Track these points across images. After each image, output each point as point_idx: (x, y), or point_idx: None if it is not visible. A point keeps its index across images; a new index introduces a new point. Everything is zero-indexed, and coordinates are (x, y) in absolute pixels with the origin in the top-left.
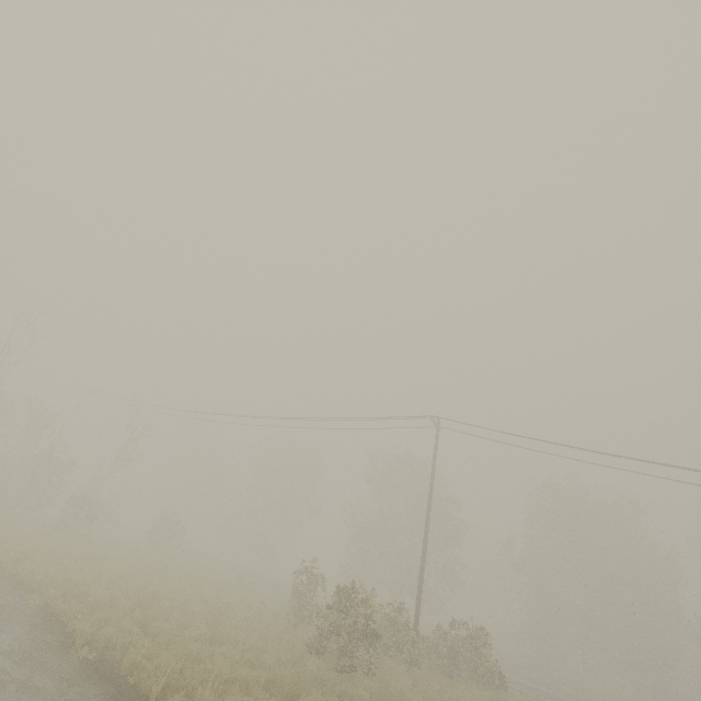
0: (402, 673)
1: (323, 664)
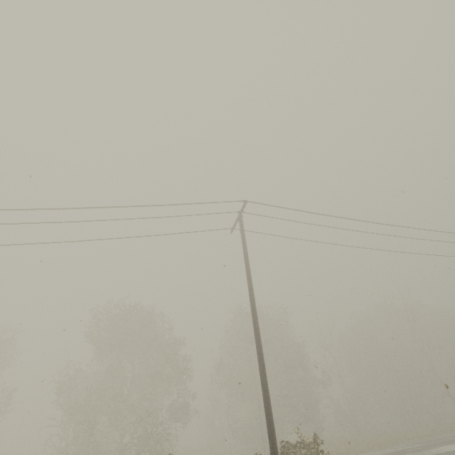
0: None
1: None
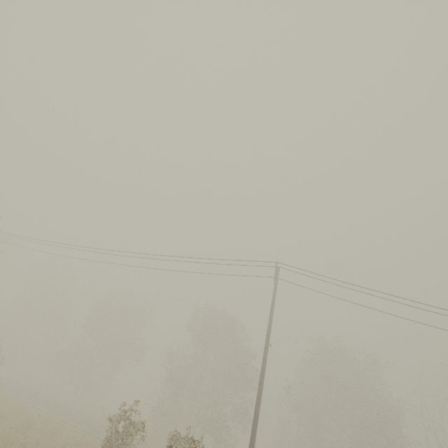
0: None
1: None
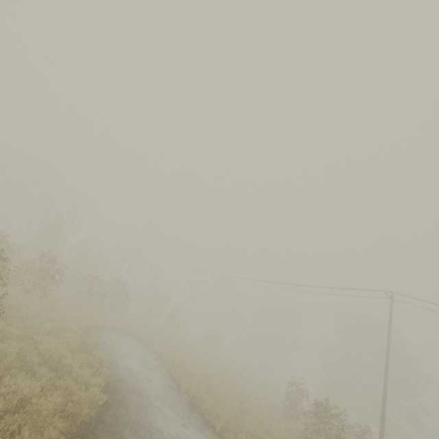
0: None
1: None
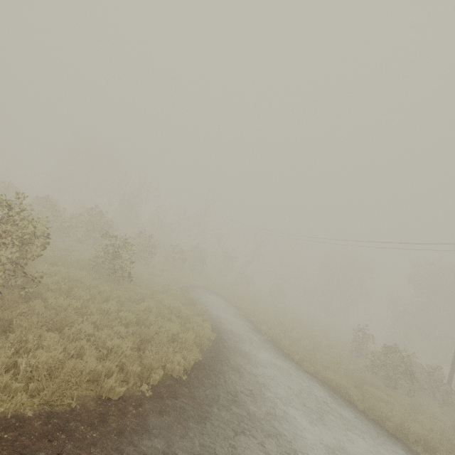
0: (434, 404)
1: (376, 379)
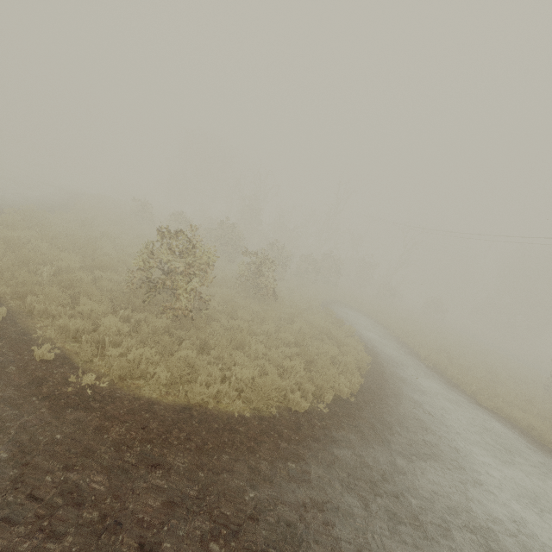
0: None
1: None
